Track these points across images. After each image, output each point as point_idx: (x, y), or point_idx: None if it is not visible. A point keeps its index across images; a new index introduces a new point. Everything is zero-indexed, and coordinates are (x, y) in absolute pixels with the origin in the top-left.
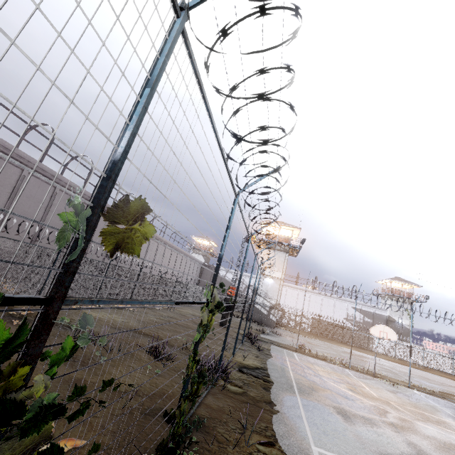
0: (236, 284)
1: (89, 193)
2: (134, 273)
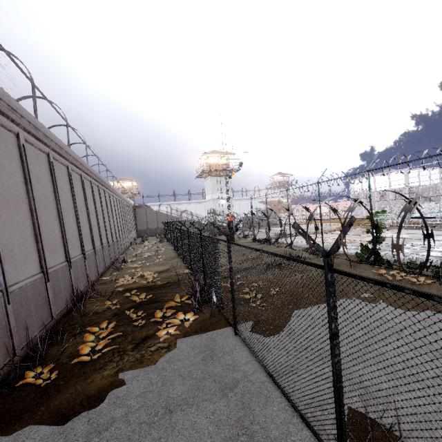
0: (172, 213)
1: (94, 171)
2: (177, 231)
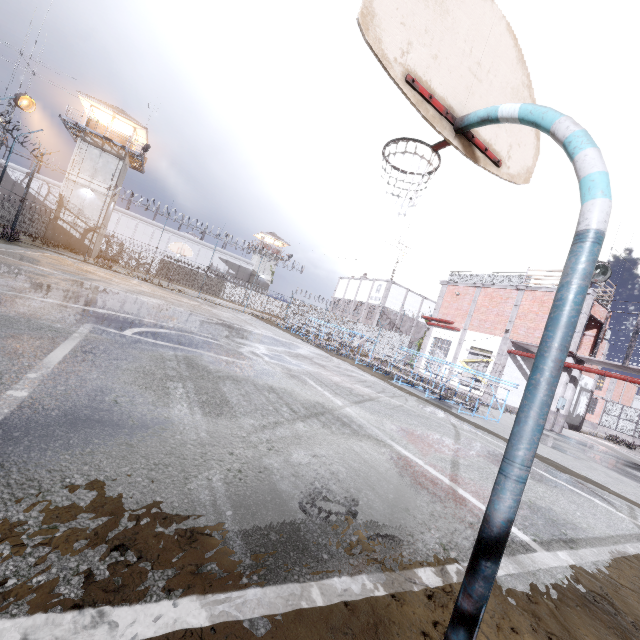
0: (47, 200)
1: None
2: None
